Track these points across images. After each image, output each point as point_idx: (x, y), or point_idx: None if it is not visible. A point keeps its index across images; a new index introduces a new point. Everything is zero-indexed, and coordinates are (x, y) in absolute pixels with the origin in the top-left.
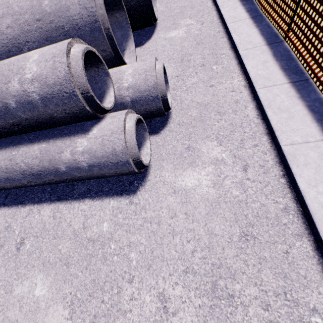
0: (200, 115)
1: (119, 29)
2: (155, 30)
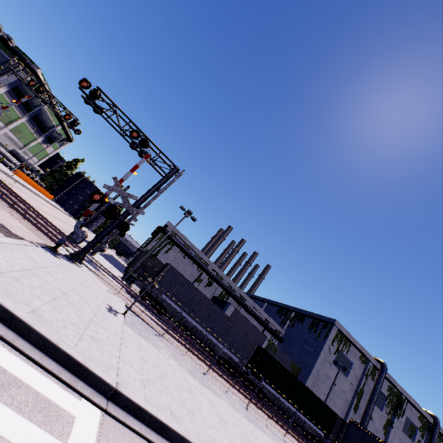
0: None
1: None
2: None
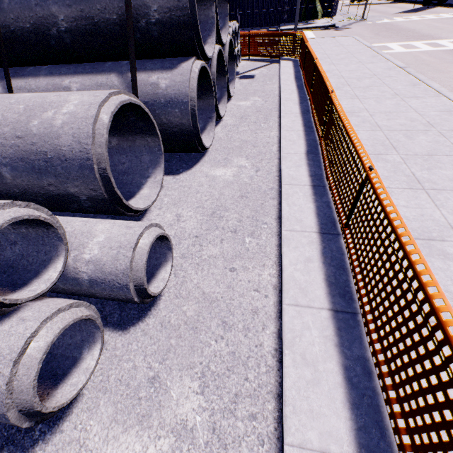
0: (197, 317)
1: (149, 153)
2: (201, 159)
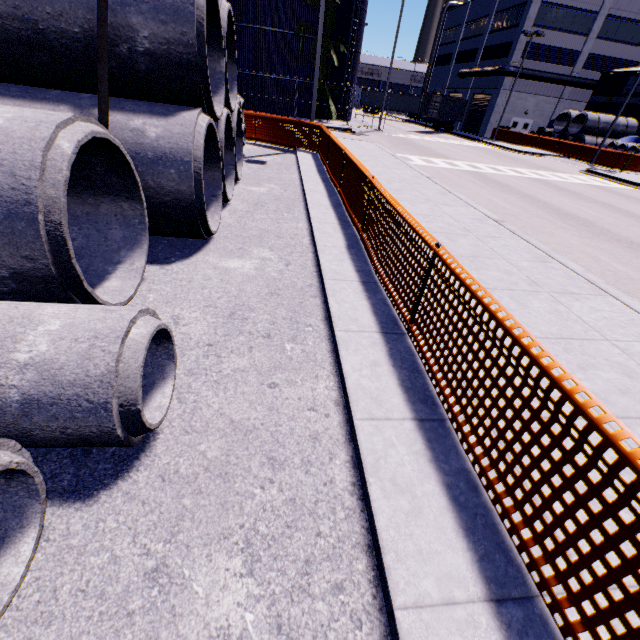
0: (226, 457)
1: (123, 226)
2: (204, 246)
